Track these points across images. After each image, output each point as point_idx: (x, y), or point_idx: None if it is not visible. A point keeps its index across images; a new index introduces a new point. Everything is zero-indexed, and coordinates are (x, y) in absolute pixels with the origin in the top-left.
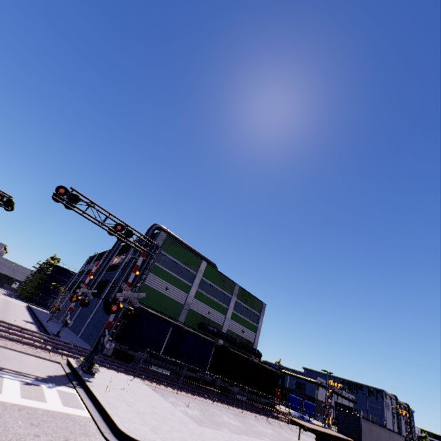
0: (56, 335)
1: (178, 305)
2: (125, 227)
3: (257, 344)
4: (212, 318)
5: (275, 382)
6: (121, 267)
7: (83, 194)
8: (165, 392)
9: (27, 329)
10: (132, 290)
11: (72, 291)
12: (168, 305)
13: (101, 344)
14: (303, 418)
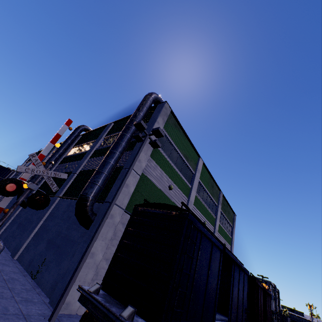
0: None
1: None
2: None
3: None
4: None
5: (271, 306)
6: (90, 155)
7: None
8: None
9: None
10: None
11: None
12: None
13: None
14: None
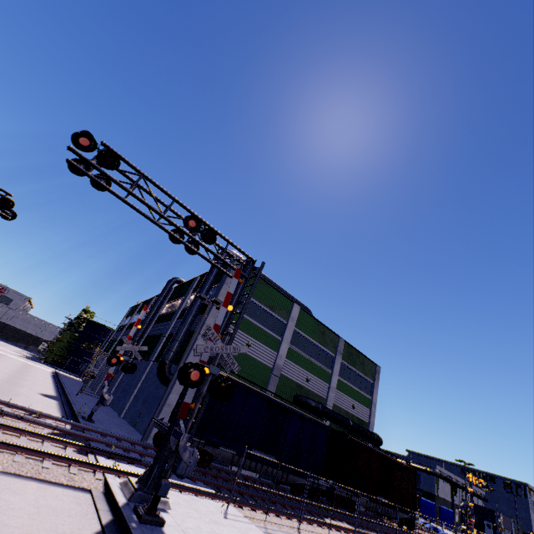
0: (86, 420)
1: (264, 369)
2: (201, 225)
3: (373, 426)
4: (312, 387)
5: (413, 485)
6: (177, 315)
7: (124, 158)
8: (283, 531)
9: (37, 412)
10: (223, 340)
11: (110, 352)
12: (251, 369)
13: (169, 448)
14: (438, 531)
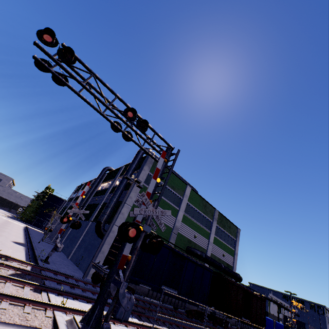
0: (44, 261)
1: (167, 229)
2: (136, 118)
3: (235, 268)
4: (197, 242)
5: (264, 309)
6: (109, 191)
7: (79, 58)
8: None
9: (5, 256)
10: (153, 205)
11: (63, 215)
12: (158, 229)
13: (108, 291)
14: None
